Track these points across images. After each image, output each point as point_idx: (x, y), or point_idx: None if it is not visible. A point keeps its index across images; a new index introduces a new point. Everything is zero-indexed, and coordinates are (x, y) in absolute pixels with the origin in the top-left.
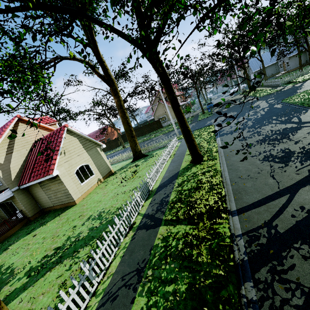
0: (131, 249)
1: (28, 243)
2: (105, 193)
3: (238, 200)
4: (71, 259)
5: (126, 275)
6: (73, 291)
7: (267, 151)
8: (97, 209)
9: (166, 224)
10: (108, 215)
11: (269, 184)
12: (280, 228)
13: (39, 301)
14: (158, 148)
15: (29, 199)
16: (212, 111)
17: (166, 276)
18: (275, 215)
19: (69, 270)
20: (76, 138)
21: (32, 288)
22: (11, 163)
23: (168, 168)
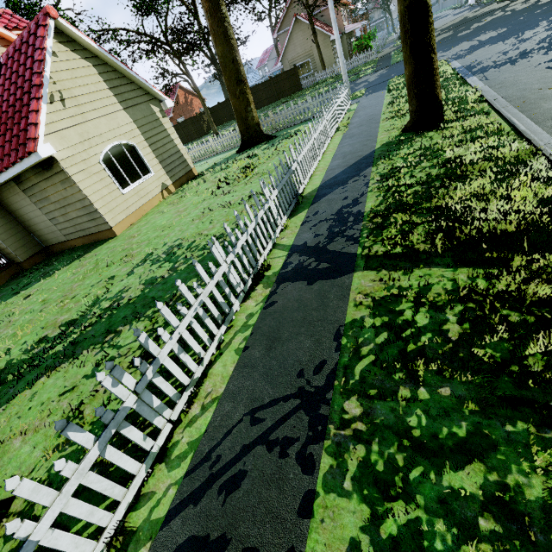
0: (270, 332)
1: (12, 312)
2: (181, 211)
3: None
4: (100, 351)
5: (265, 409)
6: (79, 467)
7: None
8: (163, 242)
9: (373, 267)
10: (190, 252)
11: None
12: None
13: (12, 453)
14: (298, 122)
15: (9, 223)
16: None
17: (429, 429)
18: None
19: (94, 376)
20: (91, 65)
21: (1, 416)
22: None
23: (339, 149)
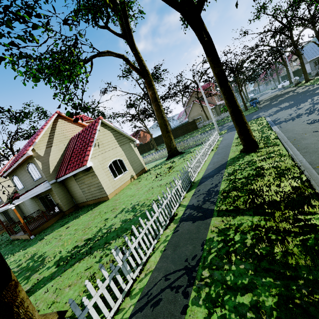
0: (175, 243)
1: (61, 234)
2: (139, 188)
3: None
4: (102, 251)
5: (171, 274)
6: (103, 285)
7: None
8: (131, 202)
9: (220, 215)
10: (143, 207)
11: None
12: None
13: (65, 294)
14: (195, 145)
15: (65, 193)
16: (257, 107)
17: (234, 281)
18: None
19: (100, 262)
20: (110, 132)
21: (59, 279)
22: (50, 156)
23: (212, 160)
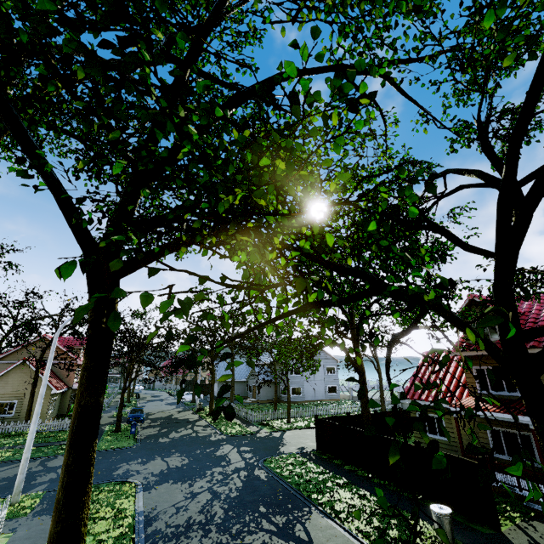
0: None
1: None
2: None
3: None
4: None
5: None
6: None
7: None
8: None
9: None
10: None
11: None
12: None
13: None
14: None
15: None
16: (137, 432)
17: None
18: None
19: None
20: None
21: None
22: None
23: None
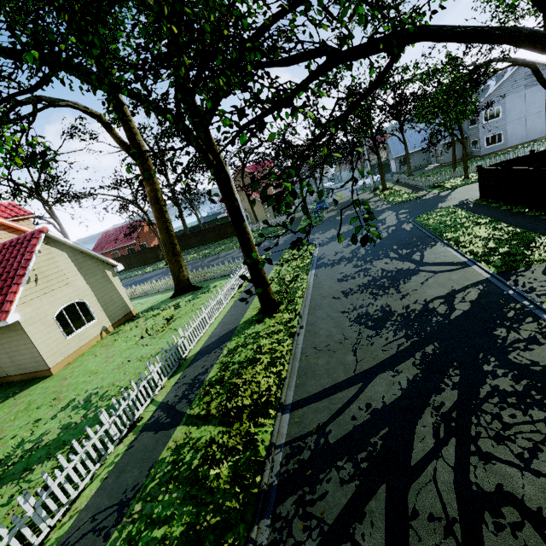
0: (122, 467)
1: None
2: (109, 357)
3: (299, 387)
4: (16, 485)
5: (101, 513)
6: None
7: (365, 306)
8: (87, 388)
9: (188, 423)
10: (102, 401)
11: (346, 364)
12: (332, 436)
13: None
14: (221, 275)
15: None
16: (322, 216)
17: (160, 513)
18: (334, 416)
19: (8, 504)
20: (64, 253)
21: None
22: None
23: (224, 318)
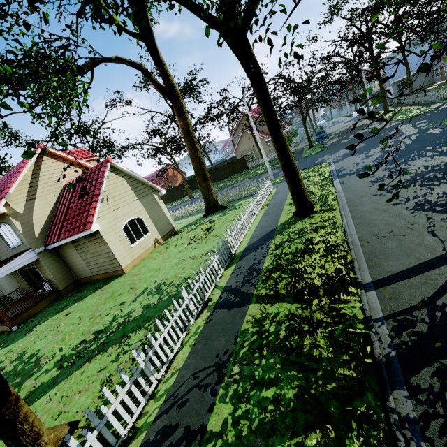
0: (207, 336)
1: (59, 324)
2: (166, 259)
3: (375, 268)
4: (119, 347)
5: (200, 372)
6: (123, 390)
7: (420, 196)
8: (155, 280)
9: (259, 301)
10: (170, 288)
11: (427, 244)
12: None
13: (75, 402)
14: (242, 197)
15: (60, 265)
16: (324, 144)
17: (262, 376)
18: (440, 290)
19: (116, 361)
20: (124, 179)
21: (65, 384)
22: (33, 213)
23: (259, 223)
